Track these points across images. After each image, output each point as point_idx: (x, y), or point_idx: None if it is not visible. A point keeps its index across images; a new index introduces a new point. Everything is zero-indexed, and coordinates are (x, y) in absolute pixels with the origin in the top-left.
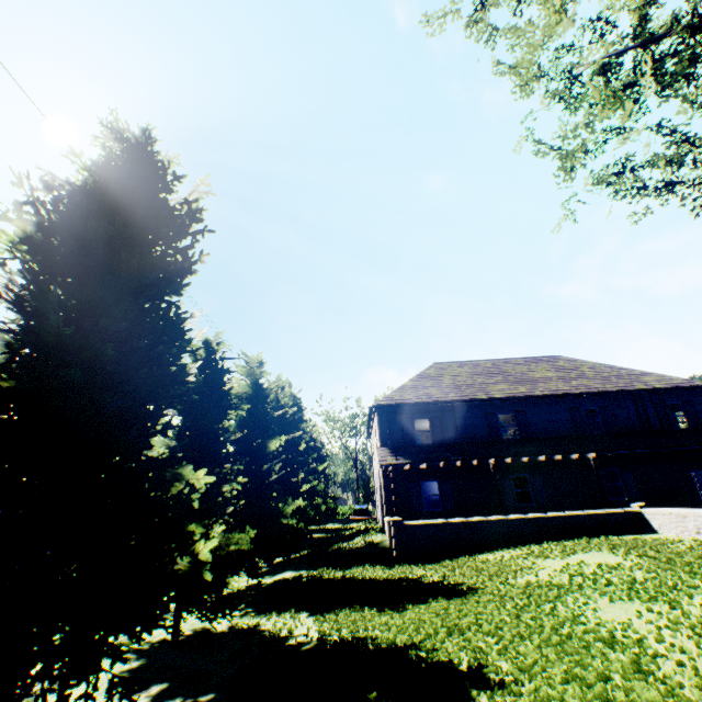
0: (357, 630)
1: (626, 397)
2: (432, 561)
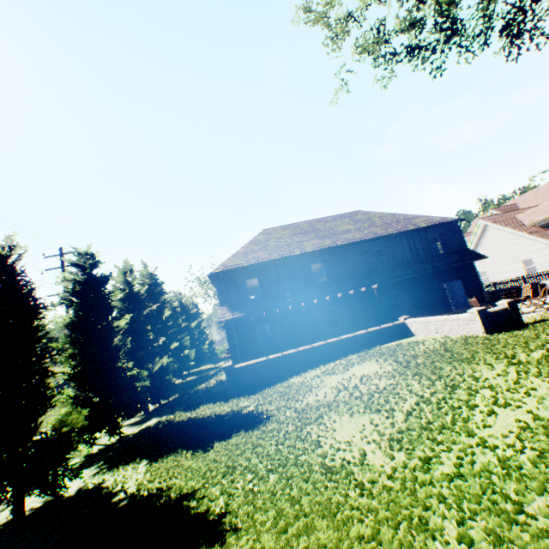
0: (164, 480)
1: (402, 237)
2: (256, 391)
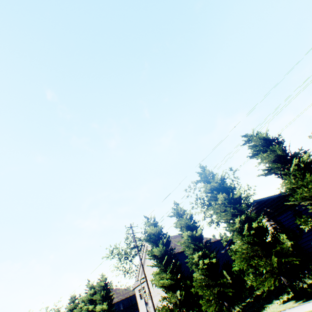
0: None
1: (126, 298)
2: None
